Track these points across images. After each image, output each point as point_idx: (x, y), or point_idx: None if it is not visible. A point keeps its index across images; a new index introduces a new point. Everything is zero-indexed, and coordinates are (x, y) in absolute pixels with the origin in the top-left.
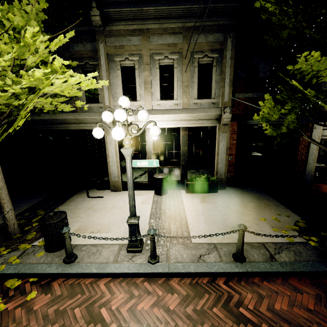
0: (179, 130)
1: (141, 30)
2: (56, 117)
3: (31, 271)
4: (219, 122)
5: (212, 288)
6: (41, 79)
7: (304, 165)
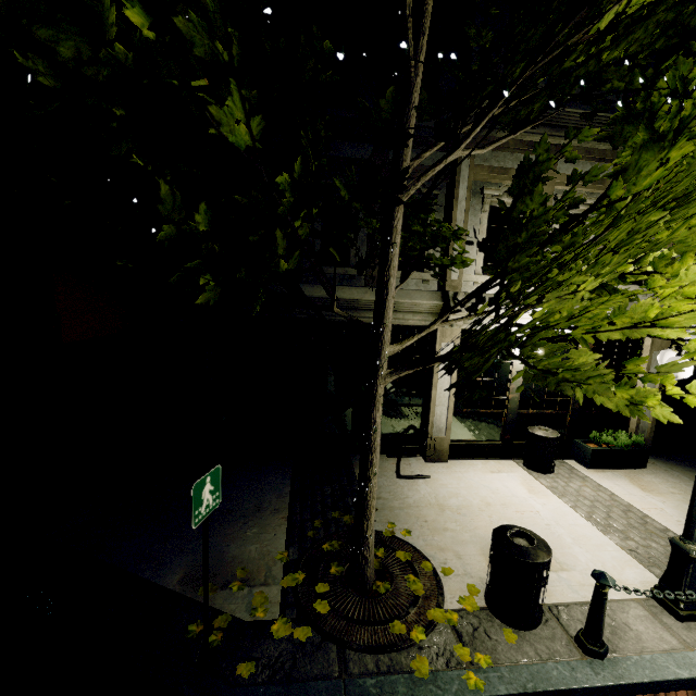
0: None
1: None
2: (338, 295)
3: (550, 683)
4: None
5: None
6: None
7: None
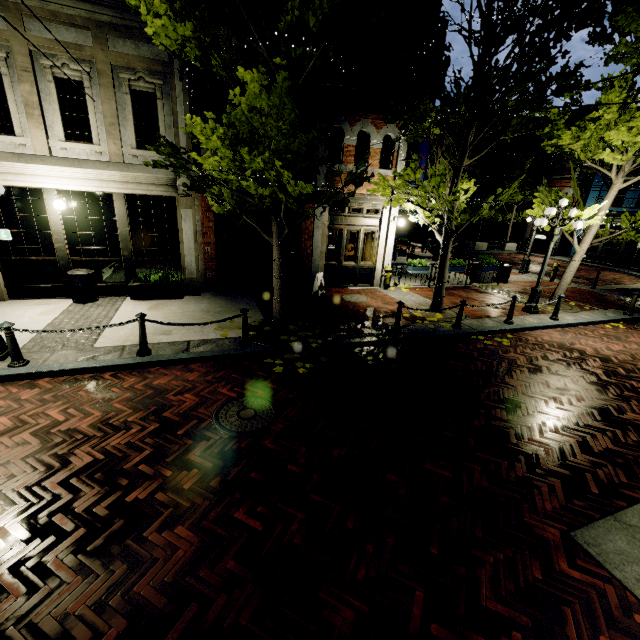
0: (110, 197)
1: (2, 3)
2: None
3: None
4: (177, 191)
5: (92, 380)
6: None
7: (311, 262)
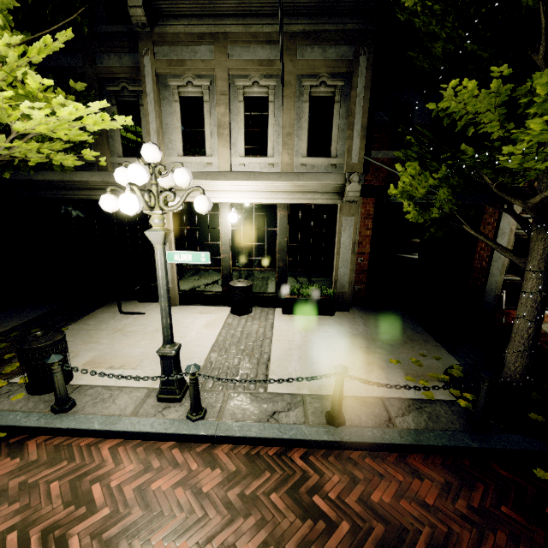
0: (275, 208)
1: (214, 36)
2: (72, 178)
3: None
4: (342, 198)
5: (280, 463)
6: (4, 109)
7: (484, 277)
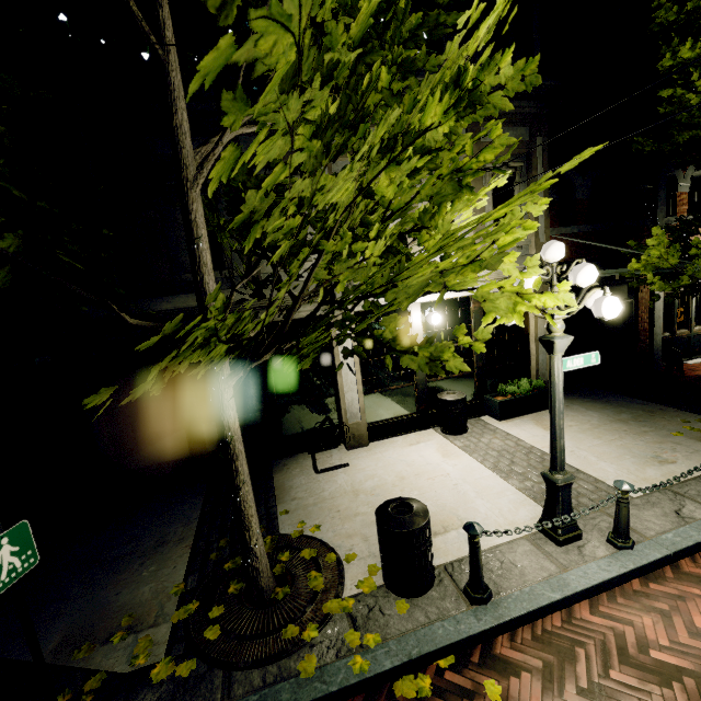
0: (467, 301)
1: None
2: None
3: (434, 643)
4: None
5: None
6: None
7: (648, 338)
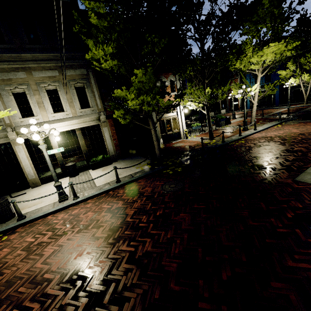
0: (74, 130)
1: (23, 68)
2: None
3: None
4: (100, 121)
5: (107, 195)
6: None
7: None
